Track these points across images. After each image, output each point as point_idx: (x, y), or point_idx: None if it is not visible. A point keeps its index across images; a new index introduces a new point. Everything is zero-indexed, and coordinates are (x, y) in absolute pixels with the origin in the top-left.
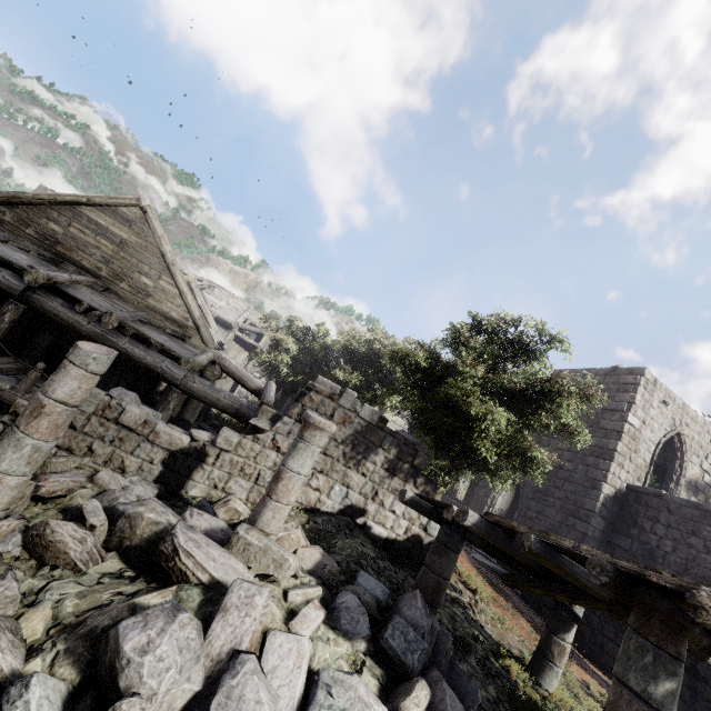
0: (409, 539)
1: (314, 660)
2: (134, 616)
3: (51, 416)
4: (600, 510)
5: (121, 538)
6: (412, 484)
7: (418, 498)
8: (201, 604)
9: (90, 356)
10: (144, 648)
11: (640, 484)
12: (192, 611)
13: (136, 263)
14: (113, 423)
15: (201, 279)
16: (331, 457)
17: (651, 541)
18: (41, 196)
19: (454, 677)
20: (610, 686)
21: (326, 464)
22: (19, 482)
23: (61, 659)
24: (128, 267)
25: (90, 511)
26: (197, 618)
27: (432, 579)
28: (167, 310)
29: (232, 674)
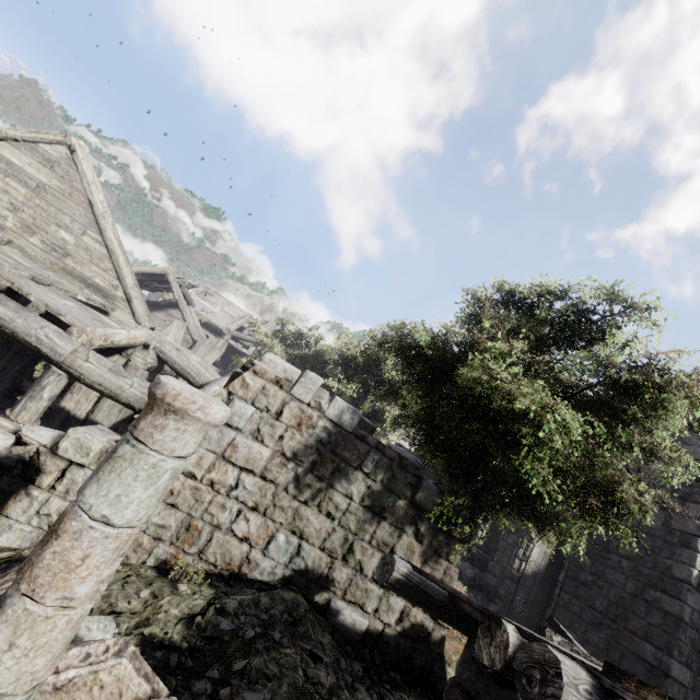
0: (406, 632)
1: None
2: None
3: None
4: (698, 580)
5: None
6: (412, 535)
7: (417, 576)
8: None
9: None
10: None
11: None
12: None
13: (54, 213)
14: None
15: (197, 285)
16: (274, 483)
17: None
18: None
19: None
20: None
21: (263, 496)
22: None
23: None
24: (43, 217)
25: None
26: None
27: None
28: (89, 274)
29: None
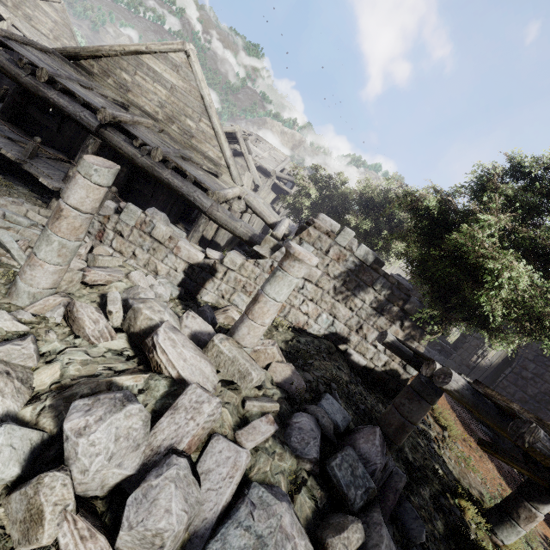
0: (386, 371)
1: (253, 470)
2: (89, 397)
3: (68, 219)
4: None
5: (129, 324)
6: (398, 326)
7: (398, 342)
8: (164, 395)
9: (92, 167)
10: (81, 431)
11: None
12: (155, 399)
13: (182, 107)
14: (148, 236)
15: (251, 133)
16: (322, 288)
17: None
18: (114, 47)
19: (401, 511)
20: None
21: (316, 294)
22: (56, 269)
23: (47, 411)
24: (177, 110)
25: (111, 300)
26: (156, 406)
27: (398, 419)
28: (205, 150)
29: (157, 473)
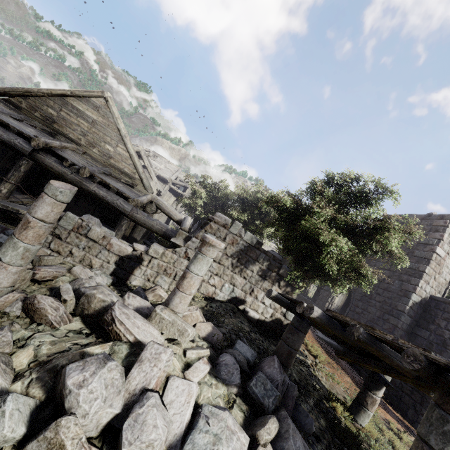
0: (273, 321)
1: (200, 397)
2: (78, 361)
3: (34, 228)
4: (408, 311)
5: (83, 308)
6: (277, 286)
7: (279, 295)
8: (127, 355)
9: (58, 190)
10: (81, 384)
11: (440, 296)
12: (121, 359)
13: (102, 136)
14: (84, 237)
15: (149, 151)
16: (223, 265)
17: (444, 334)
18: (42, 90)
19: (297, 413)
20: (404, 423)
21: (219, 270)
22: (18, 270)
23: (34, 383)
24: (97, 138)
25: (64, 291)
26: (123, 364)
27: (286, 349)
28: (122, 167)
29: (140, 405)
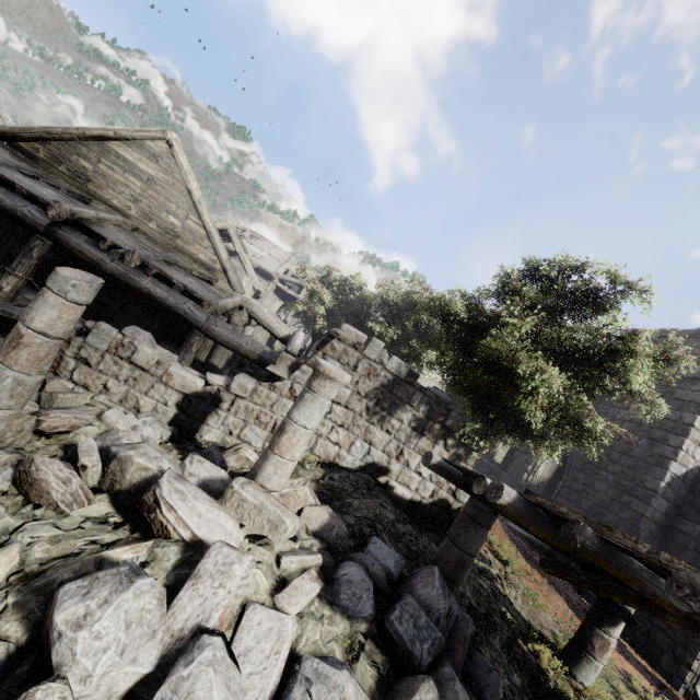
0: (435, 503)
1: (301, 641)
2: (83, 578)
3: (30, 347)
4: (664, 490)
5: (113, 481)
6: (442, 446)
7: (445, 463)
8: (177, 565)
9: (69, 282)
10: (80, 621)
11: None
12: (166, 572)
13: (163, 202)
14: (127, 362)
15: (244, 229)
16: (353, 411)
17: None
18: (70, 130)
19: (473, 665)
20: (655, 678)
21: (347, 418)
22: (5, 416)
23: (9, 613)
24: (156, 206)
25: (84, 450)
26: (168, 580)
27: (455, 554)
28: (195, 252)
29: (187, 661)
